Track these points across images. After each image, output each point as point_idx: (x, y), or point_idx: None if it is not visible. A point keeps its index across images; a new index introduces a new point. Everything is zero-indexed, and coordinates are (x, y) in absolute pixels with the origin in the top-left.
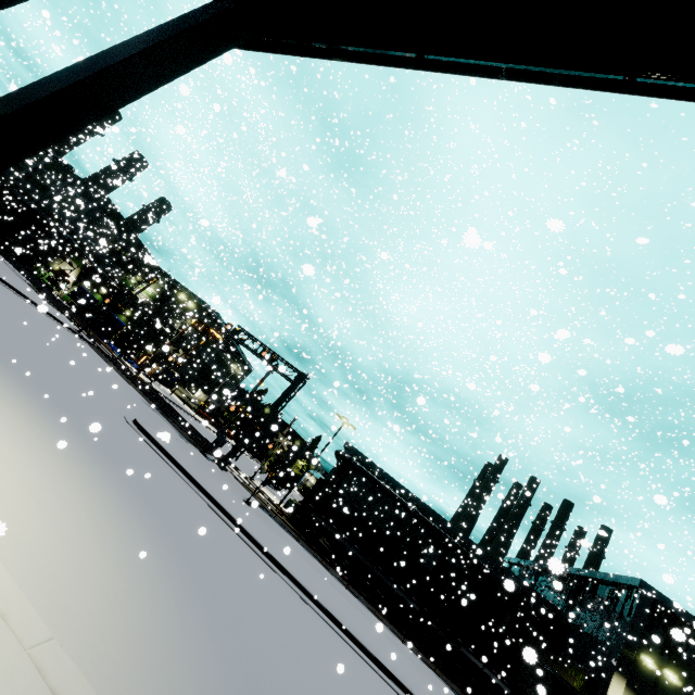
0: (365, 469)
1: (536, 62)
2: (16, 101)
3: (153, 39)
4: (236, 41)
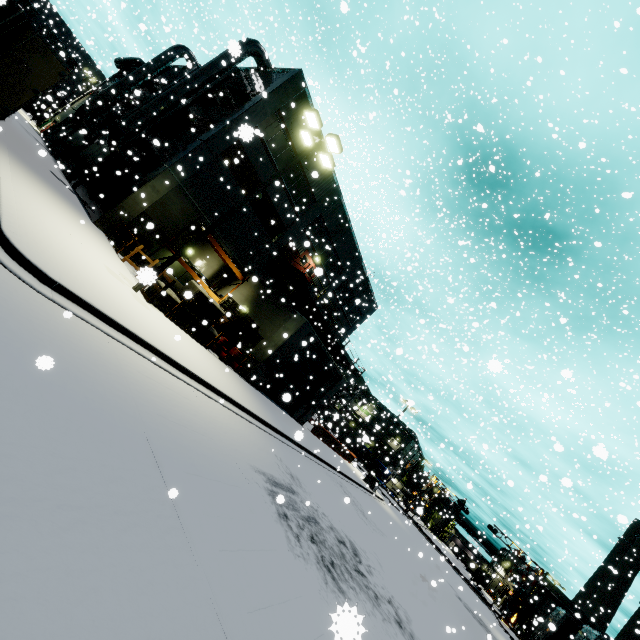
0: (556, 597)
1: None
2: None
3: None
4: None
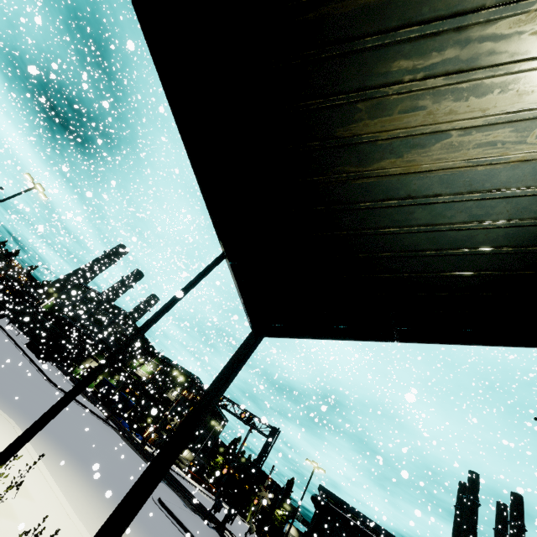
0: (342, 513)
1: (372, 338)
2: (202, 404)
3: (236, 360)
4: (259, 343)
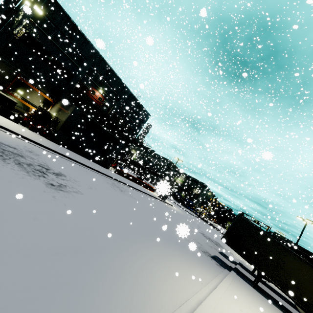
0: (286, 242)
1: None
2: None
3: None
4: None
